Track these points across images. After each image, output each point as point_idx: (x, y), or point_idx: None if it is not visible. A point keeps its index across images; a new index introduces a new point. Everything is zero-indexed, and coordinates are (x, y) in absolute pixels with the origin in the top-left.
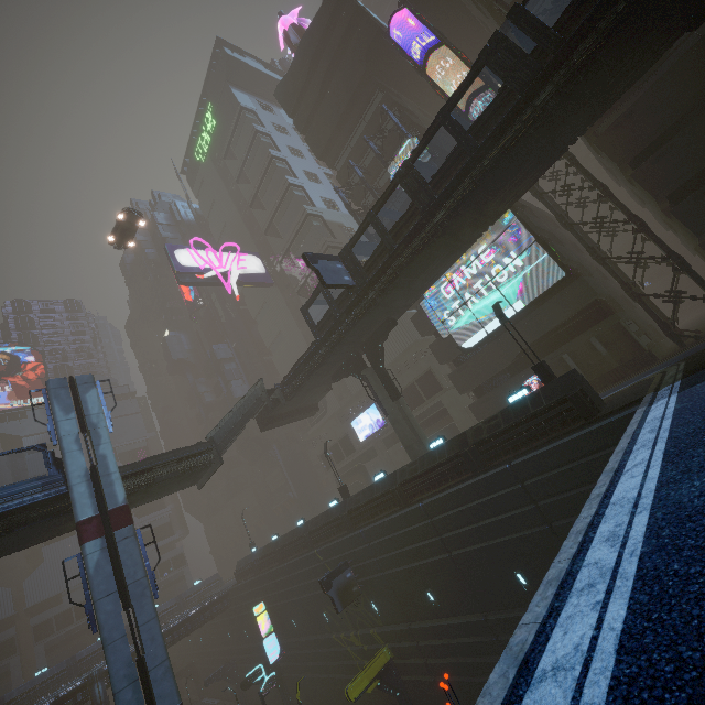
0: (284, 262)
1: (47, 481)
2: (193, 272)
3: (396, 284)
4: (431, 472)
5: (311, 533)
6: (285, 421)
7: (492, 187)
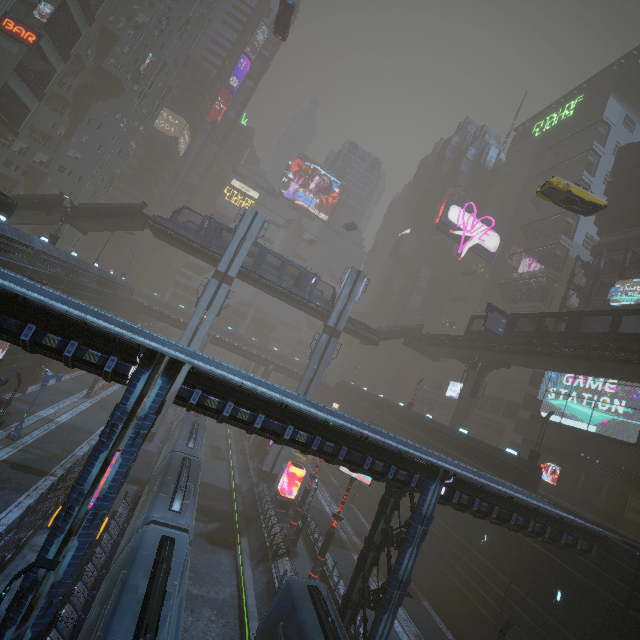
0: (512, 257)
1: (328, 302)
2: (450, 226)
3: (520, 354)
4: (447, 436)
5: (381, 404)
6: (417, 350)
7: (607, 366)
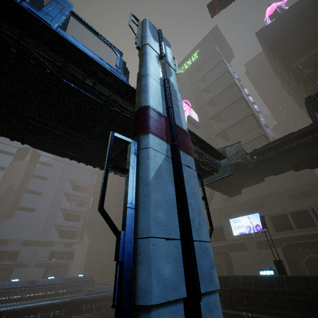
0: (212, 119)
1: (114, 72)
2: None
3: None
4: None
5: (234, 290)
6: (224, 188)
7: None
